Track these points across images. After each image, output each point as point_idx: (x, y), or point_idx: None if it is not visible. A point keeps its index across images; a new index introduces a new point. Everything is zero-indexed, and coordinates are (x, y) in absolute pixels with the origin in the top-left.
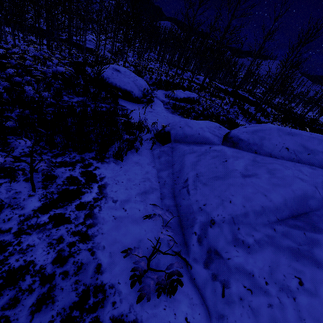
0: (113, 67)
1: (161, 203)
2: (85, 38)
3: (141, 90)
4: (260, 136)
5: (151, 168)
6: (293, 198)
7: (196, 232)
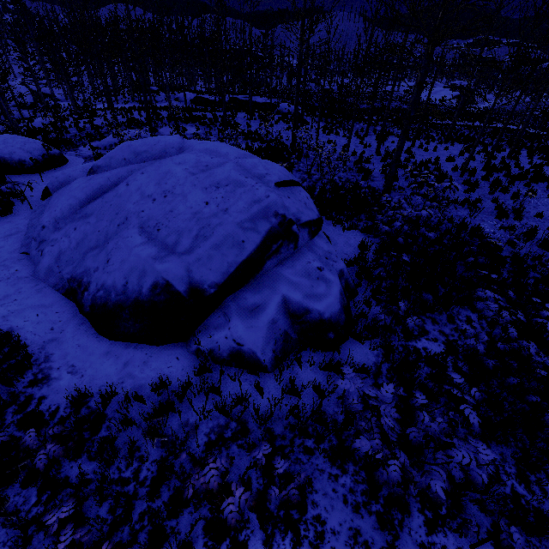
0: None
1: (24, 237)
2: None
3: (37, 155)
4: (110, 157)
5: (24, 221)
6: (92, 191)
7: (34, 237)
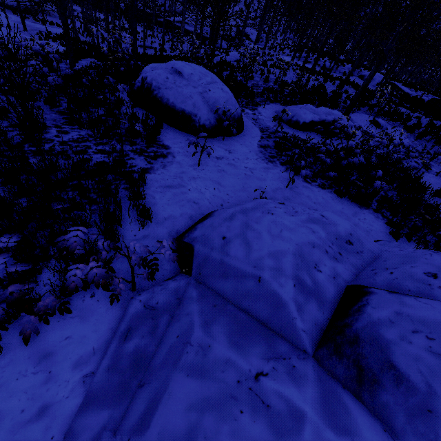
0: (173, 66)
1: None
2: (184, 16)
3: (214, 111)
4: None
5: (74, 384)
6: None
7: None
